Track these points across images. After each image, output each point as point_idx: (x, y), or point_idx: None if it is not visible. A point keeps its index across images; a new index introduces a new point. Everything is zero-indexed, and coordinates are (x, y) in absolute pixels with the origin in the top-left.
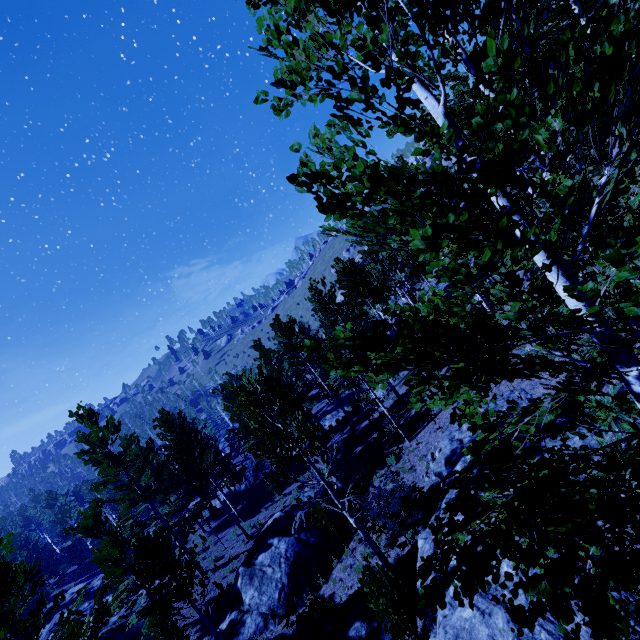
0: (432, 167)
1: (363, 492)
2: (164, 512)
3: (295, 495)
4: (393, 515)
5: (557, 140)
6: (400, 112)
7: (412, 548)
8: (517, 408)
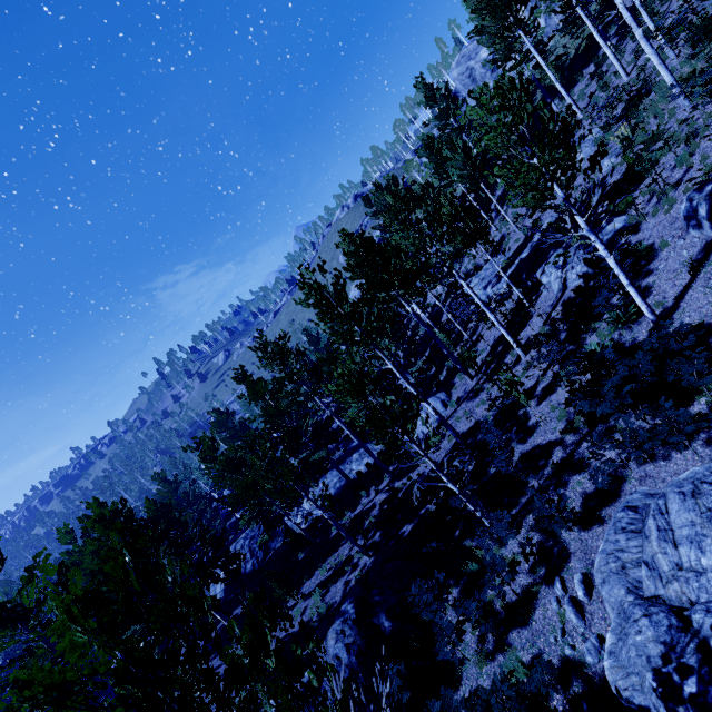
0: None
1: (429, 633)
2: None
3: (317, 604)
4: None
5: (672, 5)
6: None
7: None
8: None
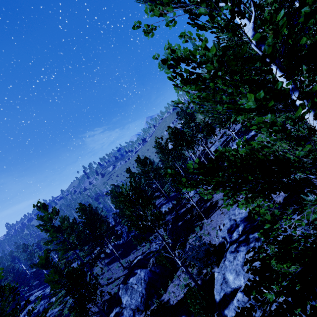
0: (264, 49)
1: (183, 245)
2: (81, 255)
3: (148, 246)
4: (200, 259)
5: None
6: (231, 21)
7: (210, 276)
8: (289, 209)
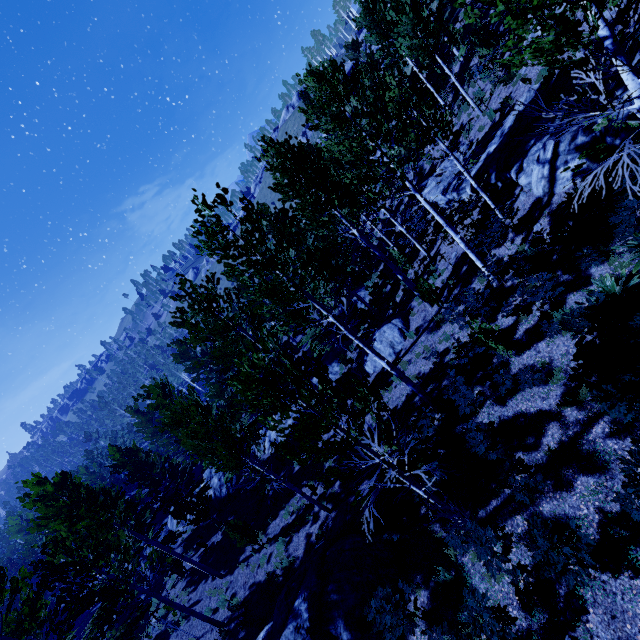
0: None
1: None
2: None
3: (280, 557)
4: None
5: None
6: None
7: None
8: None
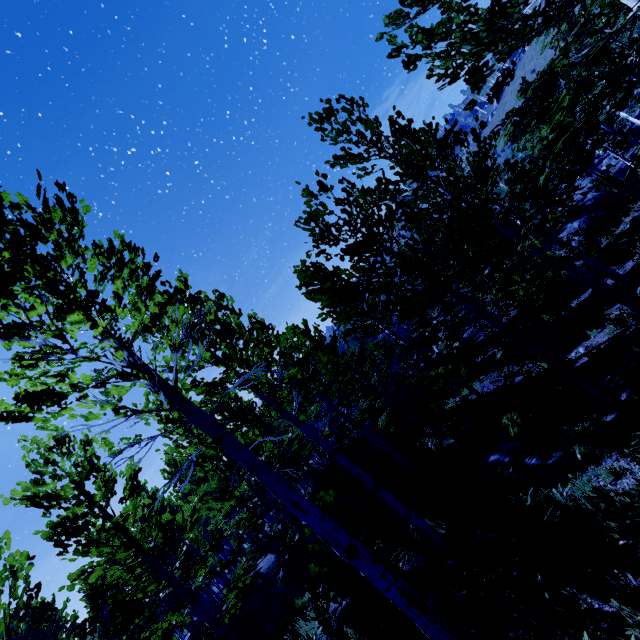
0: None
1: None
2: None
3: None
4: None
5: None
6: None
7: None
8: None
